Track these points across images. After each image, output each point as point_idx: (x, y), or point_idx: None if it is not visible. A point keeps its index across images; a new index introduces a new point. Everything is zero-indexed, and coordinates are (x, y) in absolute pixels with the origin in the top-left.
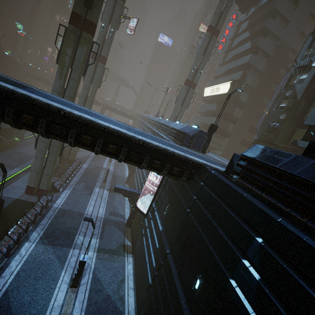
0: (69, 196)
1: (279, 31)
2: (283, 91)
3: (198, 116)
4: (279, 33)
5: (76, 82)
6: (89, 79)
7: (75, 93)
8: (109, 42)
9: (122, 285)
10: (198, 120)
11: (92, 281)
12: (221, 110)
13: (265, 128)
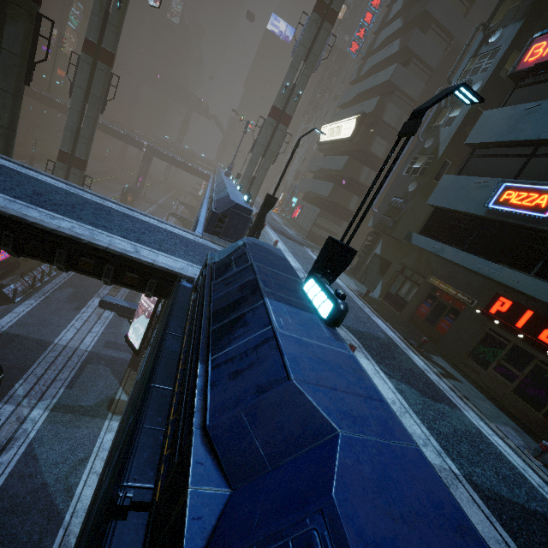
0: (32, 310)
1: (453, 20)
2: (422, 140)
3: (306, 179)
4: (453, 25)
5: (10, 96)
6: (81, 94)
7: (11, 118)
8: (115, 21)
9: (80, 468)
10: (305, 185)
11: (20, 460)
12: (284, 169)
13: (385, 207)
